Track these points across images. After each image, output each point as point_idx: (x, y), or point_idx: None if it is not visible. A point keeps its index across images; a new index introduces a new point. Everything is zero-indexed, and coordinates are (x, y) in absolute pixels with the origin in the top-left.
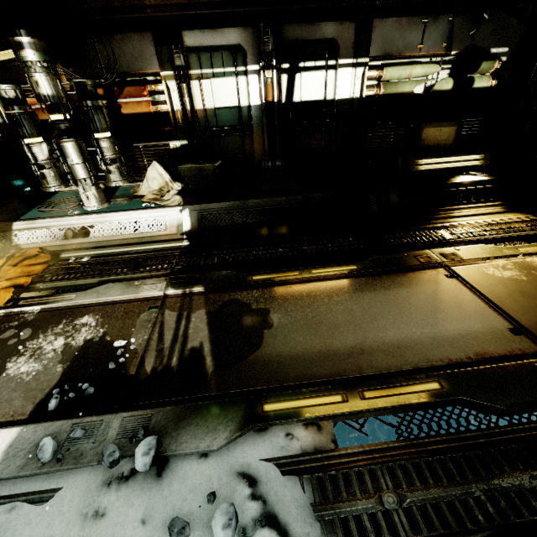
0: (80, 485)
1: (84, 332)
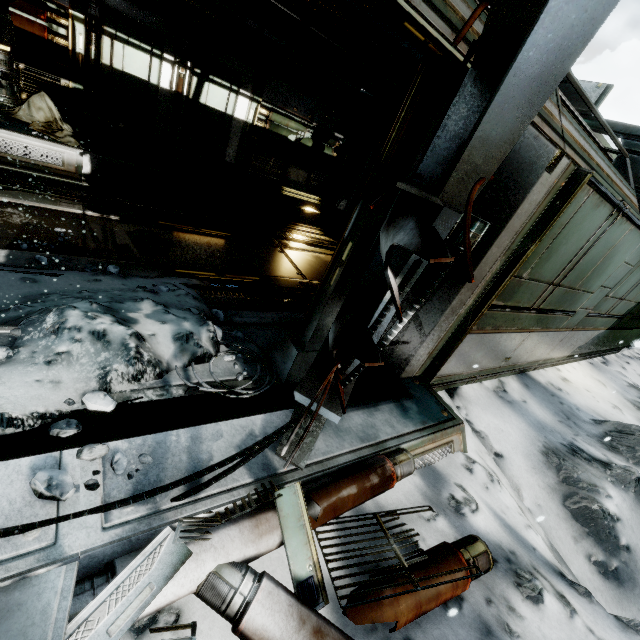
0: (76, 275)
1: (17, 218)
